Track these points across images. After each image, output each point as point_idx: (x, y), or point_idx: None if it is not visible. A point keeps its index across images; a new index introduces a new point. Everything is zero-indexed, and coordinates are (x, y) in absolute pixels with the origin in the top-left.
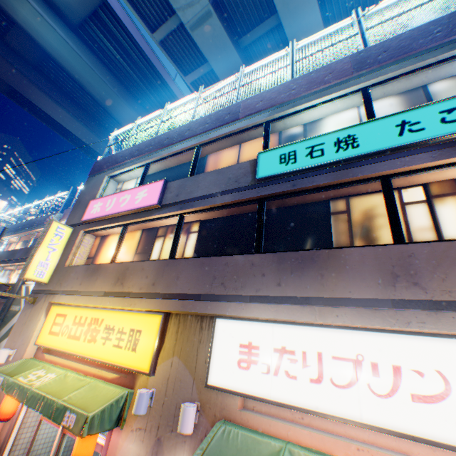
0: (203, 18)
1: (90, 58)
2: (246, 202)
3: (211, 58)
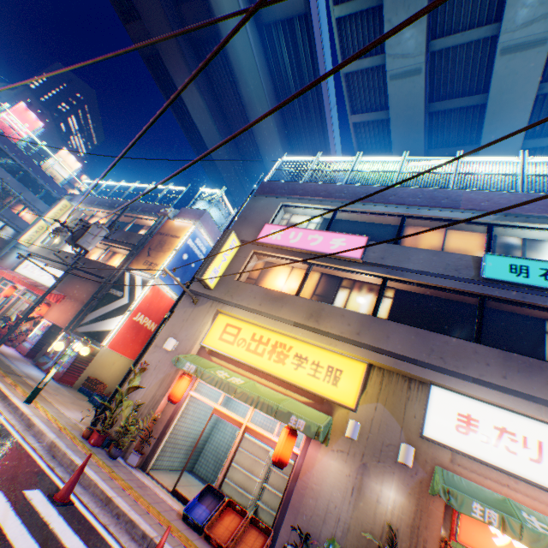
0: (409, 72)
1: (261, 60)
2: (464, 293)
3: (394, 110)
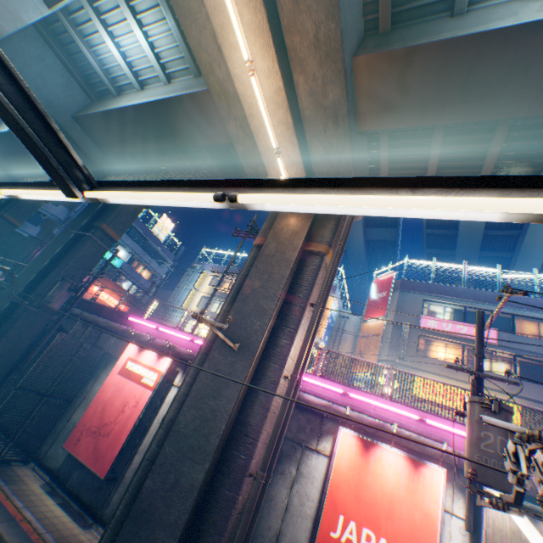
0: None
1: None
2: None
3: None
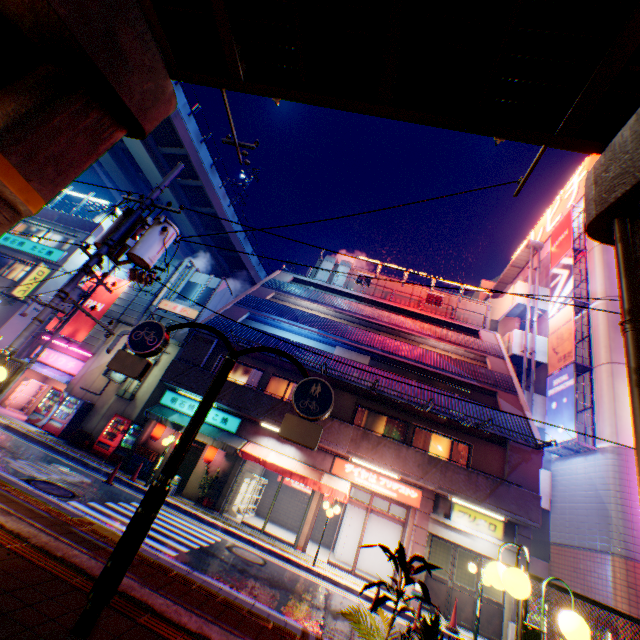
0: None
1: None
2: None
3: None
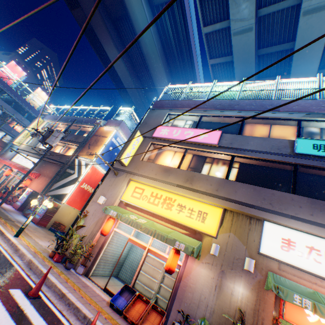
0: (245, 30)
1: (153, 28)
2: (284, 163)
3: (236, 55)
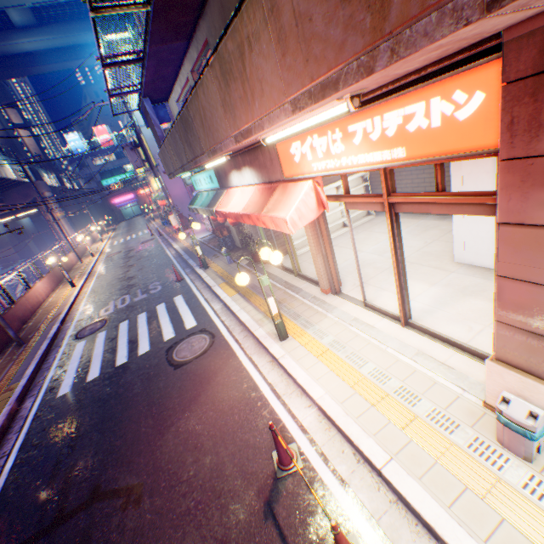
0: None
1: (60, 32)
2: None
3: None
